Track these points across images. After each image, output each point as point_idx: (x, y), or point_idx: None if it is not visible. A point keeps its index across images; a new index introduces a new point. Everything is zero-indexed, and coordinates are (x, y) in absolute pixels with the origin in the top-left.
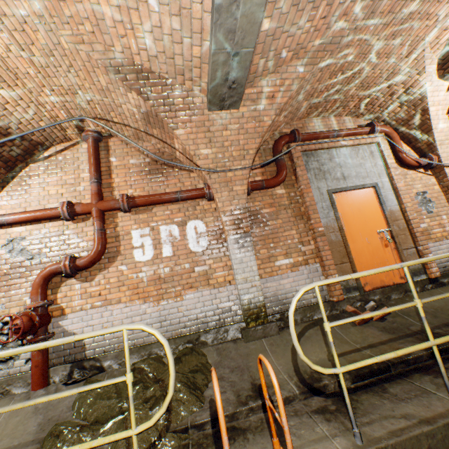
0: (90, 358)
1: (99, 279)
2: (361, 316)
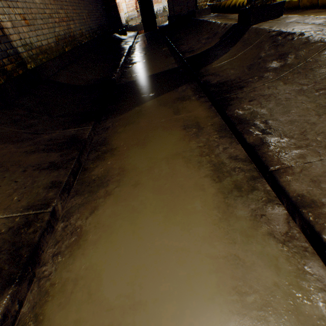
0: None
1: None
2: None
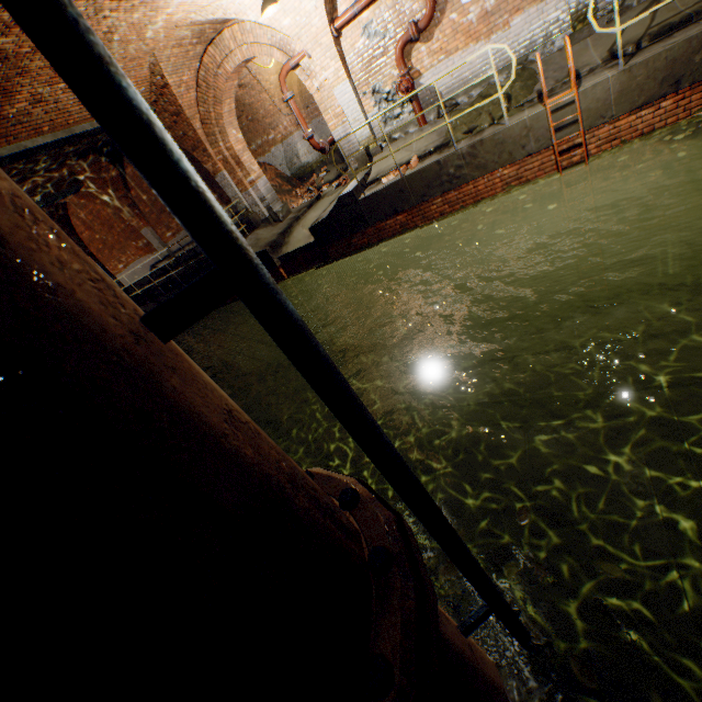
0: (447, 101)
1: (436, 37)
2: None
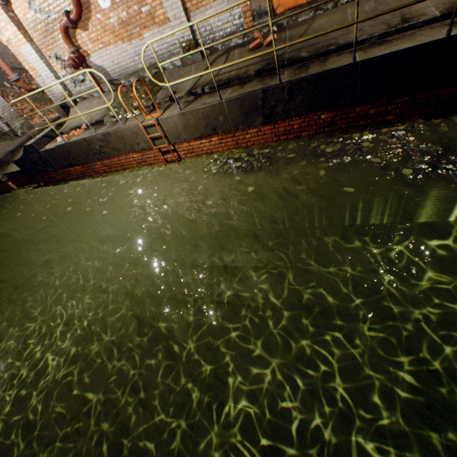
0: (114, 80)
1: (91, 29)
2: (174, 59)
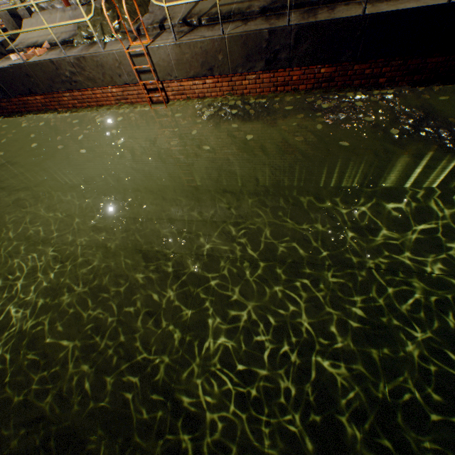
0: None
1: None
2: None
